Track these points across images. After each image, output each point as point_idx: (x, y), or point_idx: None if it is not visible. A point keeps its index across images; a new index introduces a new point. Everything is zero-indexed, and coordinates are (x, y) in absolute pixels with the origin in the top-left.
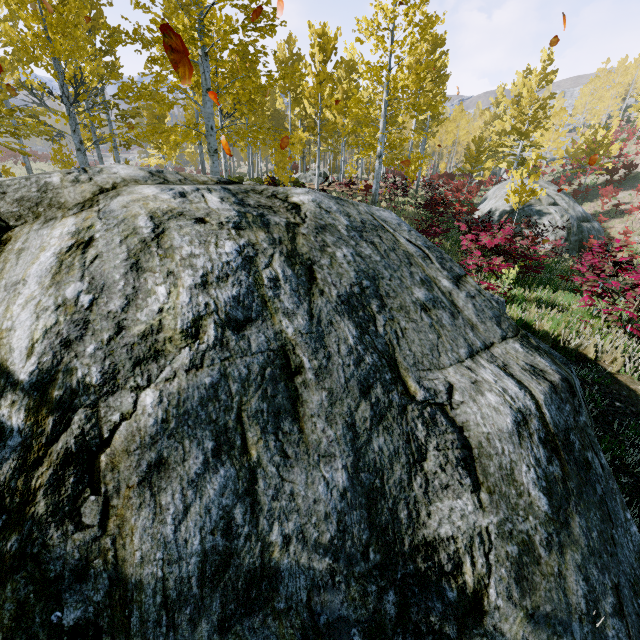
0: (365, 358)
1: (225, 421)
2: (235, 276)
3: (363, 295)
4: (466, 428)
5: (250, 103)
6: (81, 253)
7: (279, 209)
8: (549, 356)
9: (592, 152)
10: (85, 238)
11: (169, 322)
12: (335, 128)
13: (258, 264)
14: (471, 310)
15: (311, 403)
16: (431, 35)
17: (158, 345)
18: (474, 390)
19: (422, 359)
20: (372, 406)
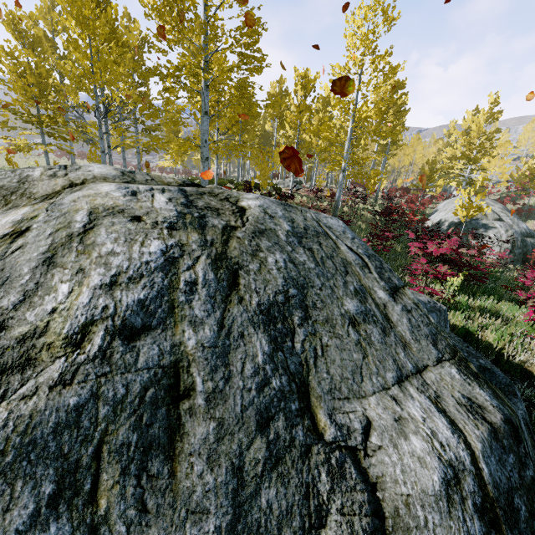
0: (272, 381)
1: (78, 456)
2: (150, 277)
3: (286, 305)
4: (380, 486)
5: (244, 125)
6: (9, 242)
7: (225, 211)
8: (490, 386)
9: (534, 178)
10: (23, 228)
11: (56, 325)
12: (309, 147)
13: (180, 266)
14: (405, 325)
15: (193, 436)
16: (394, 80)
17: (33, 352)
18: (396, 431)
19: (340, 384)
20: (269, 444)
